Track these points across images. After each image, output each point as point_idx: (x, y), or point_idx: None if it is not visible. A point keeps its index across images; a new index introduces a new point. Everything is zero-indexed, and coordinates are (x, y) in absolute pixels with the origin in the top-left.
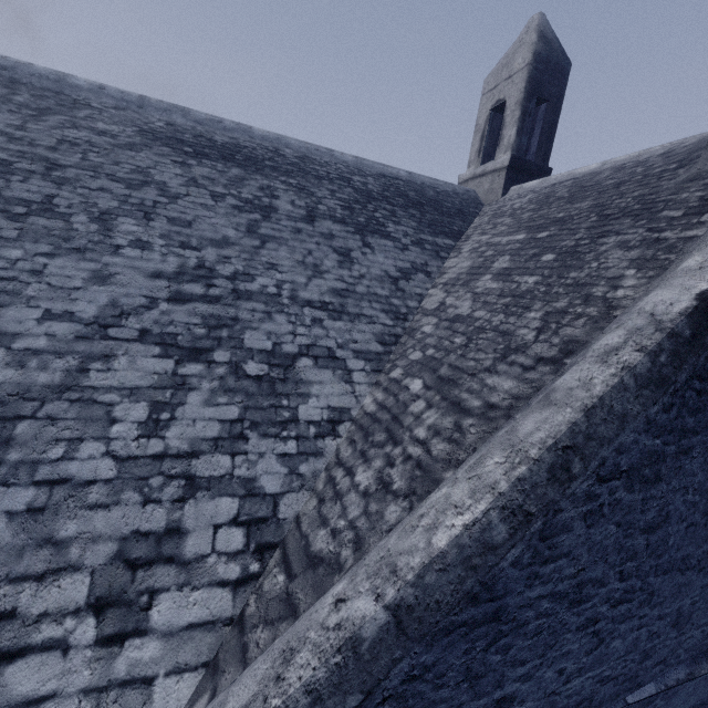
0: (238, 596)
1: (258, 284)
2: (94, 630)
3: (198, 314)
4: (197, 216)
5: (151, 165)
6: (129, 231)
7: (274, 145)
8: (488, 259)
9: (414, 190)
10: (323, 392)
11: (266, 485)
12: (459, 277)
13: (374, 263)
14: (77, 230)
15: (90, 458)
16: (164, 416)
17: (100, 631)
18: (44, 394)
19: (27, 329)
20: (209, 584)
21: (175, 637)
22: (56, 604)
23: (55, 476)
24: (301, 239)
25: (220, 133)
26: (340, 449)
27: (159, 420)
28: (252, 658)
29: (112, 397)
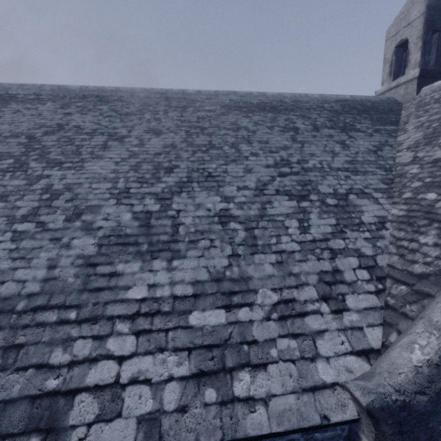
0: (379, 298)
1: (311, 164)
2: (327, 307)
3: (293, 181)
4: (267, 138)
5: (235, 120)
6: (247, 150)
7: (279, 98)
8: (437, 128)
9: (358, 104)
10: (368, 209)
11: (365, 251)
12: (418, 142)
13: (359, 145)
14: (228, 153)
15: (287, 242)
16: (305, 224)
17: (330, 308)
18: (256, 219)
19: (235, 194)
20: (364, 292)
21: (361, 313)
22: (308, 297)
23: (279, 249)
24: (318, 140)
25: (253, 99)
26: (393, 234)
27: (304, 226)
28: (414, 315)
29: (281, 218)
